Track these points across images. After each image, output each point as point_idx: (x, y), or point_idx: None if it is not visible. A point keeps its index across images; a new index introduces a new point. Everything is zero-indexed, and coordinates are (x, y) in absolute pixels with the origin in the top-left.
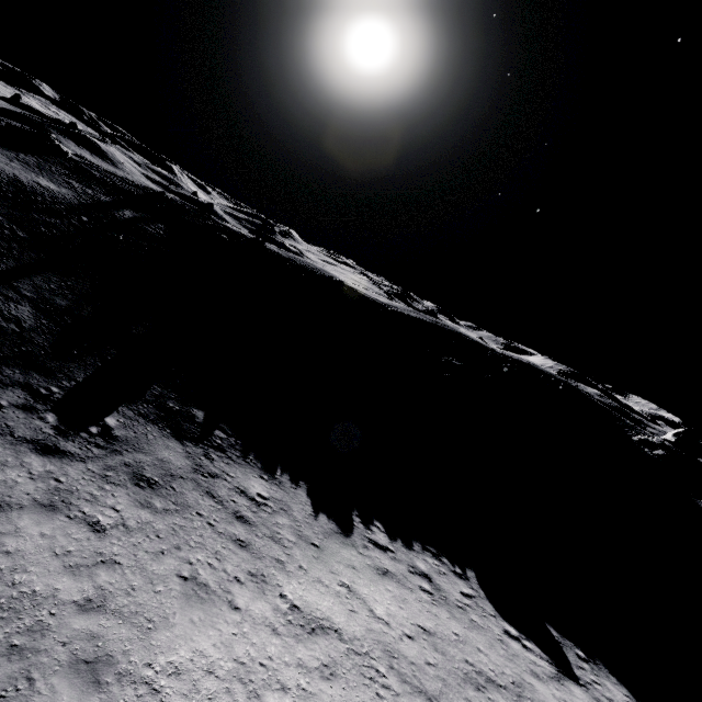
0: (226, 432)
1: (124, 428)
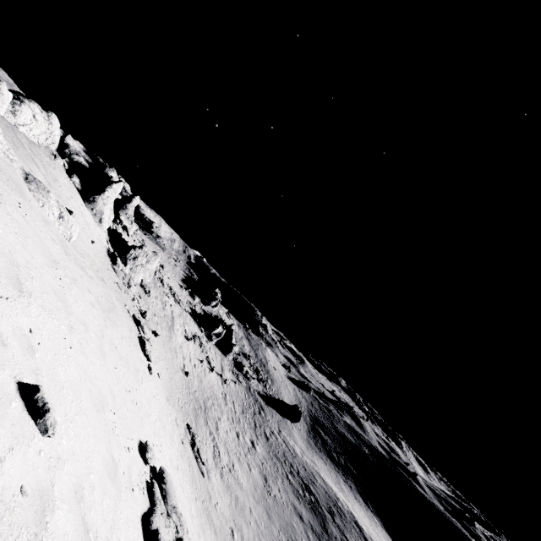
0: (373, 510)
1: (354, 489)
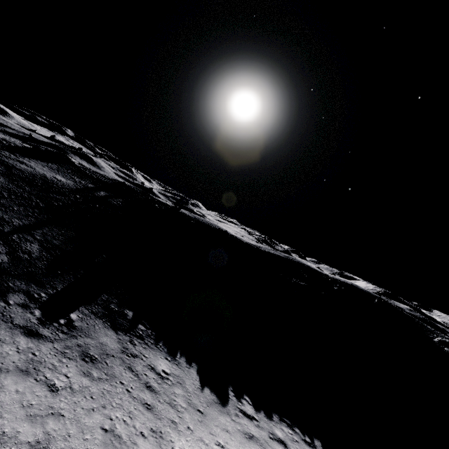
0: (146, 326)
1: (81, 321)
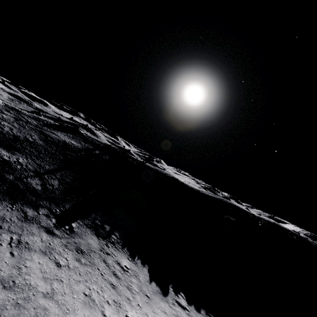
0: (117, 236)
1: (78, 228)
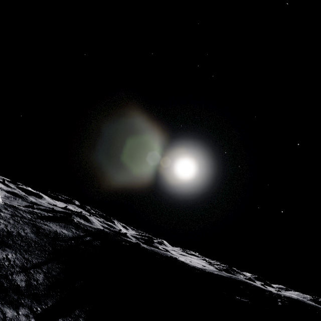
0: None
1: None
